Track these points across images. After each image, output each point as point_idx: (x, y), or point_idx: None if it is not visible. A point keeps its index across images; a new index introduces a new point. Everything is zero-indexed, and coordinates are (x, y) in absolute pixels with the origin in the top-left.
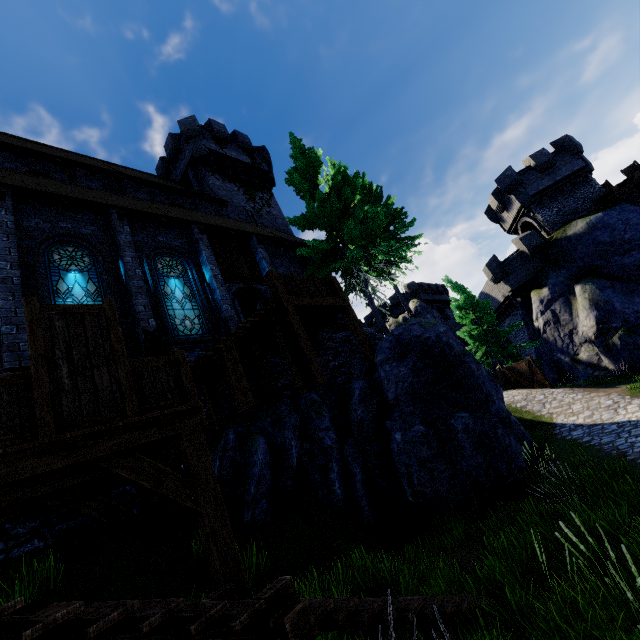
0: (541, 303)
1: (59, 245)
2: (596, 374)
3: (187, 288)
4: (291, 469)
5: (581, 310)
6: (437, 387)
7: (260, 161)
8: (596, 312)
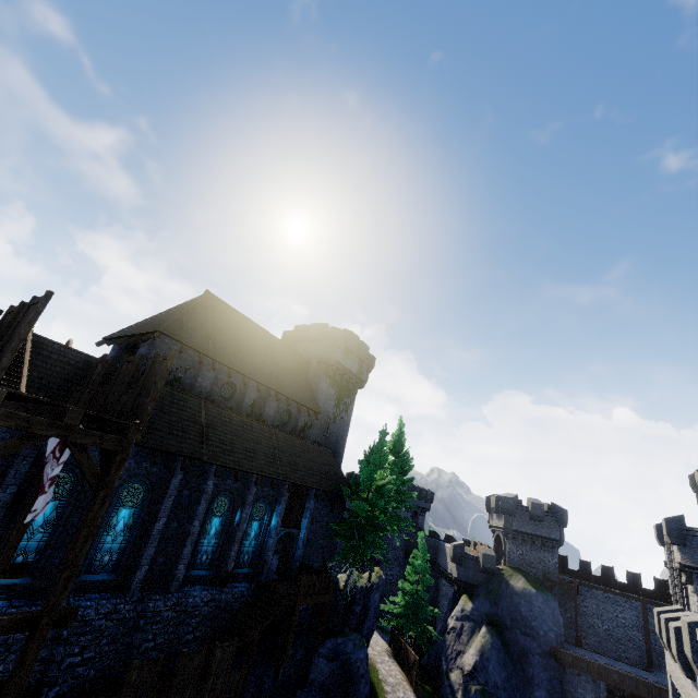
0: (461, 611)
1: (220, 496)
2: (450, 697)
3: (259, 529)
4: None
5: (474, 646)
6: (336, 689)
7: (364, 369)
8: (479, 658)
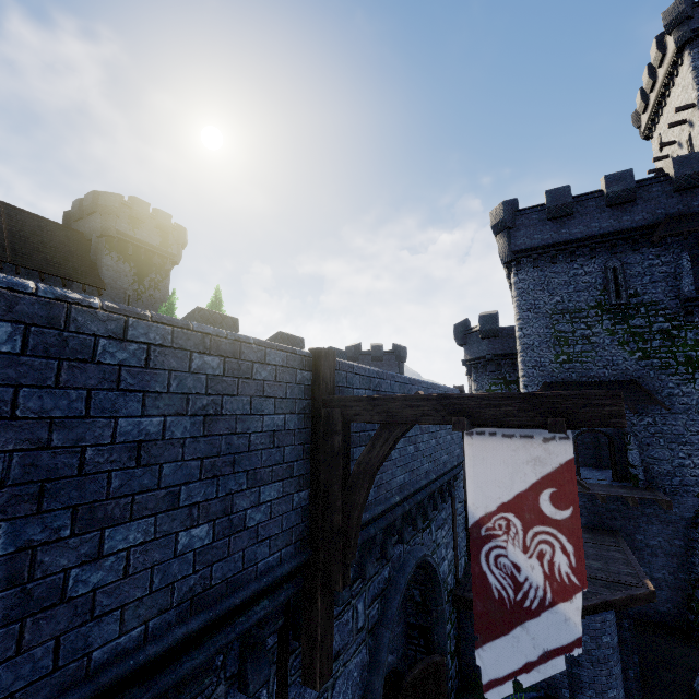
0: None
1: None
2: None
3: None
4: None
5: None
6: None
7: (173, 242)
8: None
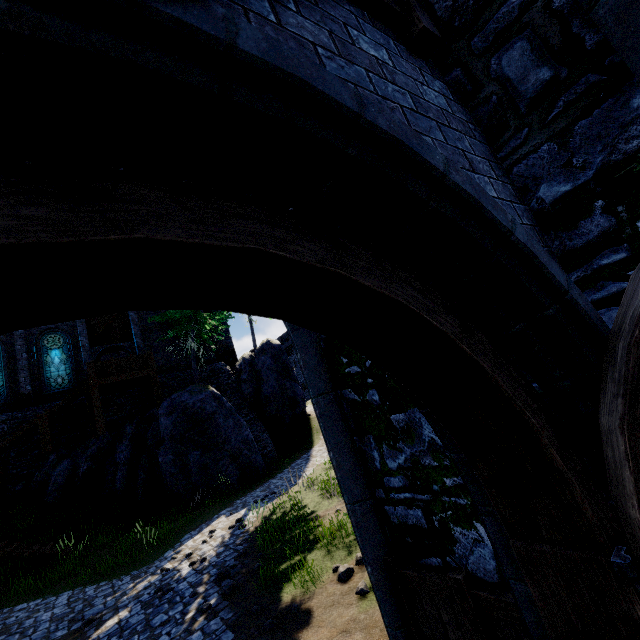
0: None
1: None
2: None
3: (64, 355)
4: (79, 477)
5: None
6: (188, 434)
7: None
8: None
